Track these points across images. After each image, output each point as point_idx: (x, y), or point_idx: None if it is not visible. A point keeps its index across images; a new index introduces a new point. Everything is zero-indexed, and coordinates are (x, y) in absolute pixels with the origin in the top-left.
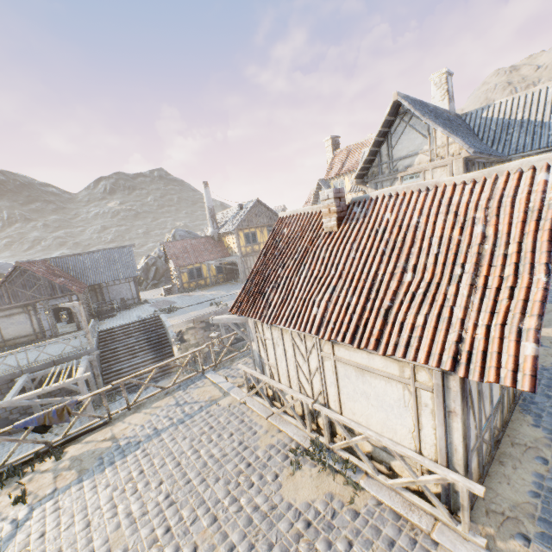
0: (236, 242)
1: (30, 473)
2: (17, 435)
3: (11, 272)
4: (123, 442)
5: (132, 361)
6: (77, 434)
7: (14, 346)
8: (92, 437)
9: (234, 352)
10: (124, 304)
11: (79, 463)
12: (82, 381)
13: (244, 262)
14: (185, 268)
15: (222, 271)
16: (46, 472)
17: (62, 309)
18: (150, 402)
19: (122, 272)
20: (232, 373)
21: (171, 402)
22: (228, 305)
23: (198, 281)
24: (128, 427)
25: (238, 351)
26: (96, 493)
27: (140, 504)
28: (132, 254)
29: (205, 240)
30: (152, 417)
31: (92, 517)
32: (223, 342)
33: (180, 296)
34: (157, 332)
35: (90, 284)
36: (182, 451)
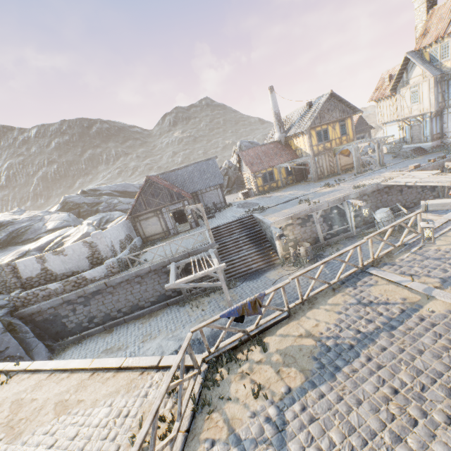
0: (308, 142)
1: (245, 362)
2: (173, 307)
3: (144, 185)
4: (328, 342)
5: (239, 254)
6: (266, 325)
7: (152, 241)
8: (284, 331)
9: (330, 246)
10: (215, 208)
11: (293, 360)
12: (220, 270)
13: (316, 161)
14: (259, 173)
15: (290, 173)
16: (261, 363)
17: (187, 211)
18: (321, 297)
19: (211, 180)
20: (406, 271)
21: (349, 300)
22: (319, 202)
23: (271, 184)
24: (318, 324)
25: (393, 246)
26: (350, 409)
27: (445, 448)
28: (216, 164)
29: (273, 145)
30: (339, 315)
31: (377, 448)
32: (318, 237)
33: (259, 198)
34: (254, 229)
35: (190, 192)
36: (436, 371)
